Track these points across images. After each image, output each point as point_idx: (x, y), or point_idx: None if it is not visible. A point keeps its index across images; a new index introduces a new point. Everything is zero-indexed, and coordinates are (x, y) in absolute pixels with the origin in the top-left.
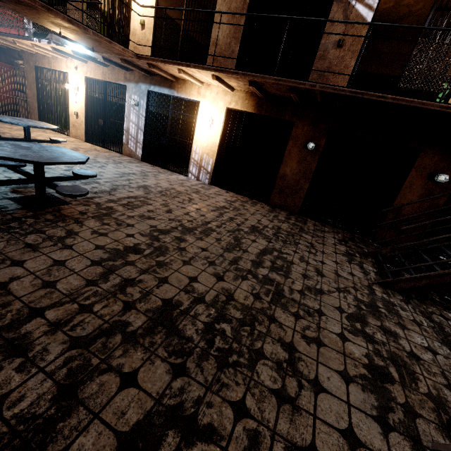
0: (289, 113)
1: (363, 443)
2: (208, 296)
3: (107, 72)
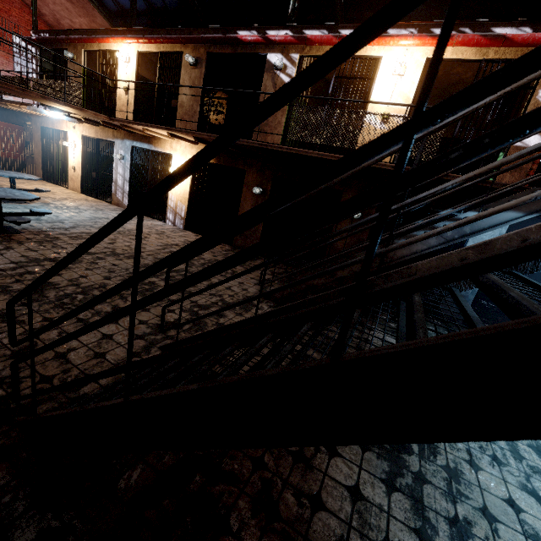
0: (242, 162)
1: (113, 339)
2: (85, 284)
3: (99, 130)
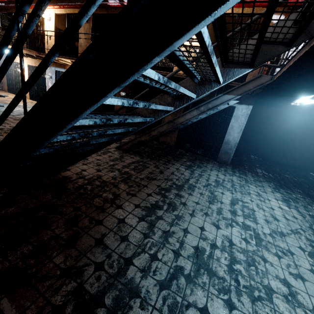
0: None
1: None
2: None
3: (37, 61)
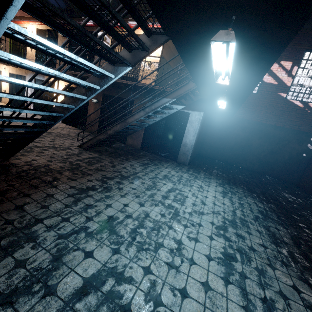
0: None
1: None
2: None
3: (18, 70)
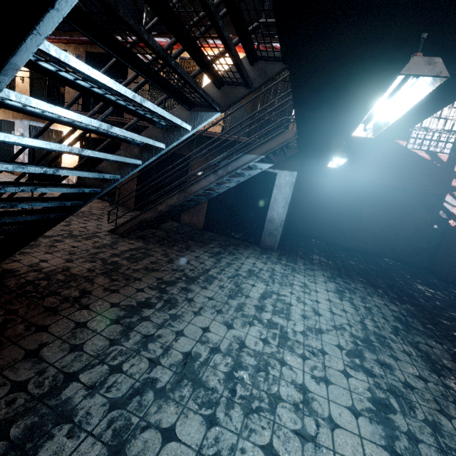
0: None
1: None
2: None
3: (1, 112)
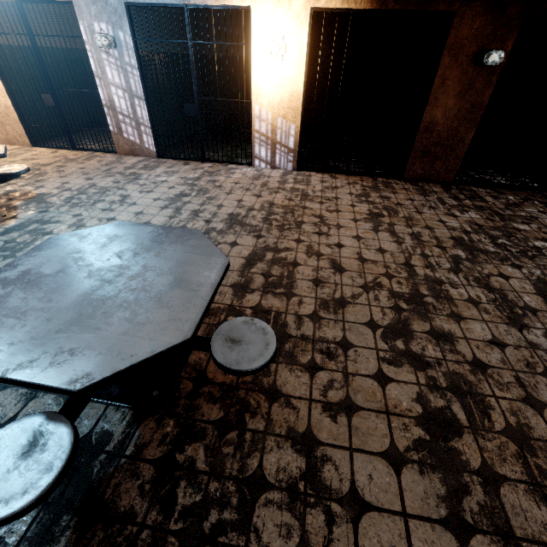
0: None
1: None
2: None
3: None
